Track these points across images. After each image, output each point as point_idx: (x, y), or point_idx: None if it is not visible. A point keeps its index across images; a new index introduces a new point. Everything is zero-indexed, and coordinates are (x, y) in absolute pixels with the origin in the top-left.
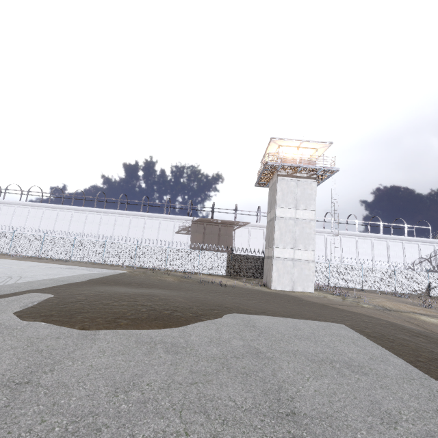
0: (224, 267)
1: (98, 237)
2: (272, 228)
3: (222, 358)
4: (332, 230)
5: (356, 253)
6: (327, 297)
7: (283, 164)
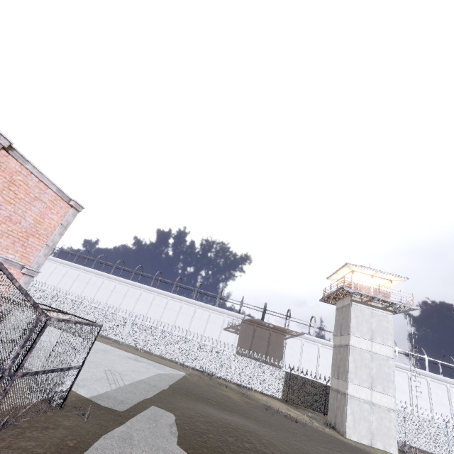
0: (281, 387)
1: (157, 323)
2: (343, 357)
3: None
4: (398, 363)
5: (429, 400)
6: None
7: (360, 292)
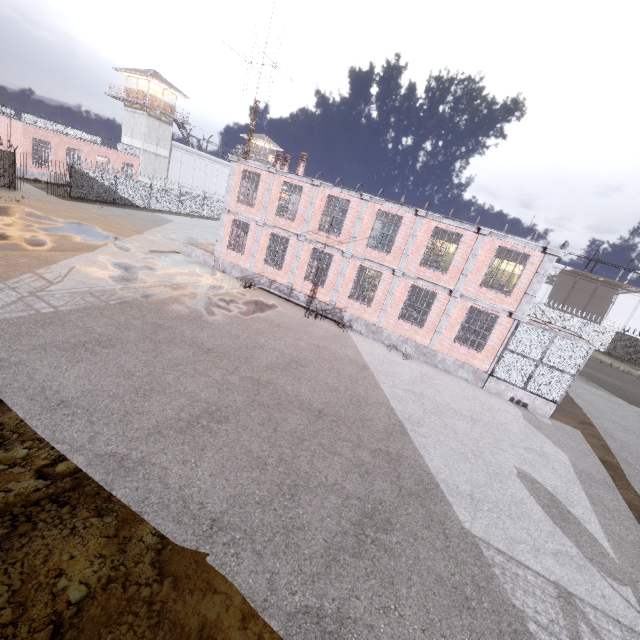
0: (606, 344)
1: None
2: None
3: None
4: None
5: None
6: None
7: None
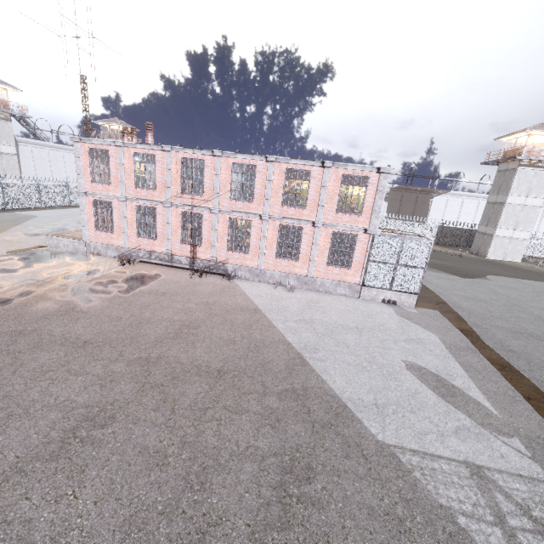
0: (434, 236)
1: None
2: (497, 212)
3: (533, 293)
4: None
5: None
6: (534, 267)
7: (531, 158)
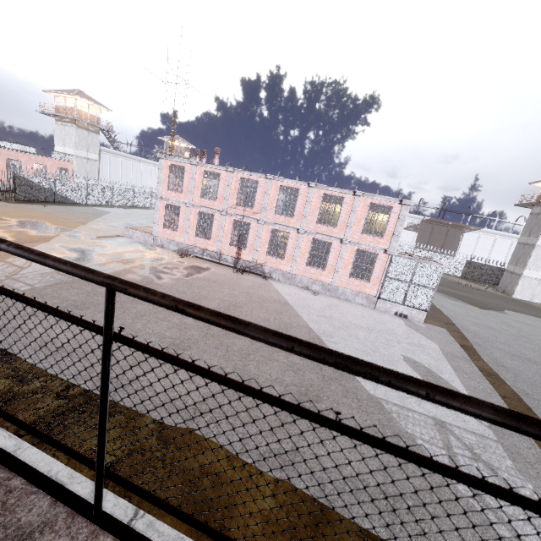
0: (461, 270)
1: None
2: (526, 252)
3: None
4: None
5: None
6: None
7: None
